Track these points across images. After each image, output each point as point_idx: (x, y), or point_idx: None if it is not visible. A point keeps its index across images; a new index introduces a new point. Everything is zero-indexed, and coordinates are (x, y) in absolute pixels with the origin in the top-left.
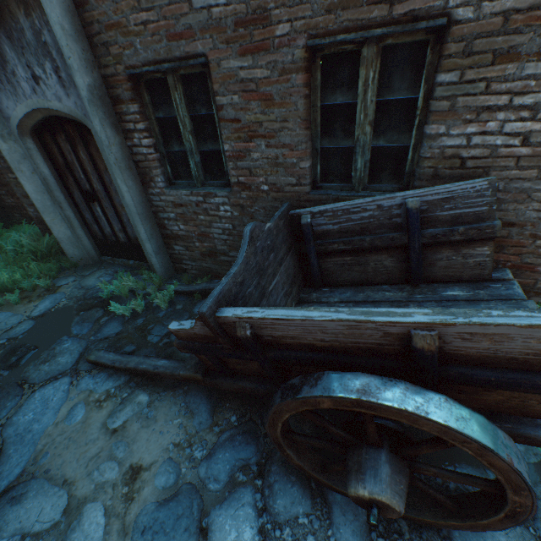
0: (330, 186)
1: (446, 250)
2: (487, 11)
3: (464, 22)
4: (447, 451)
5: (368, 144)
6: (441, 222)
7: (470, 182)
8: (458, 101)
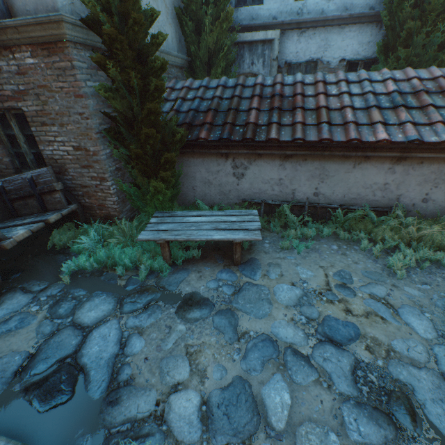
0: (25, 170)
1: (49, 196)
2: (31, 109)
3: (27, 112)
4: (32, 277)
5: (28, 152)
6: (42, 184)
7: (42, 168)
8: (41, 138)
